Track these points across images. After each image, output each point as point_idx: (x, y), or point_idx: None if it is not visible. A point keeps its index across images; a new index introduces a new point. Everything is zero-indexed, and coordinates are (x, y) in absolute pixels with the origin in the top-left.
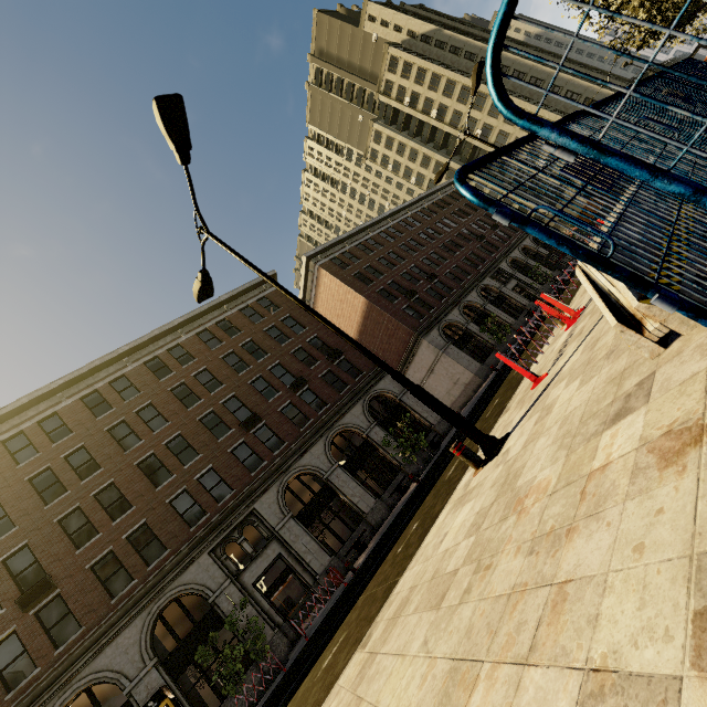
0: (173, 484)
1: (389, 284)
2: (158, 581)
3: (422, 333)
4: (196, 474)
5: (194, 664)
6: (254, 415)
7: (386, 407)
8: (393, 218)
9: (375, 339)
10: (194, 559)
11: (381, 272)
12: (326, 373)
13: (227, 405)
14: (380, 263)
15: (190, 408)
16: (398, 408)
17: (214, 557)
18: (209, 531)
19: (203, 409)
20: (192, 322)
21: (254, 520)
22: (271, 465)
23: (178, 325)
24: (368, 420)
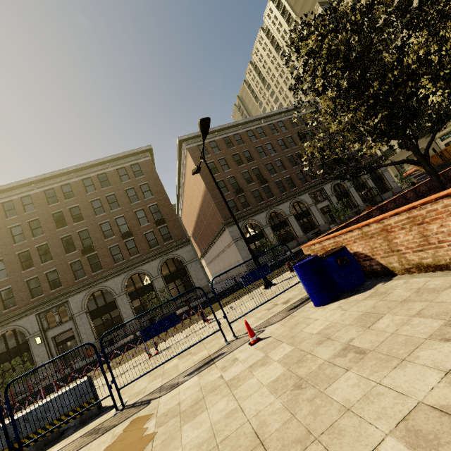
0: (32, 272)
1: (229, 178)
2: (6, 319)
3: (228, 224)
4: (46, 270)
5: (10, 362)
6: (90, 247)
7: (175, 266)
8: (267, 119)
9: (208, 209)
10: (27, 315)
11: (229, 166)
12: (149, 232)
13: (81, 234)
14: (233, 158)
15: (58, 229)
16: (182, 269)
17: (38, 317)
18: (39, 304)
19: (66, 232)
20: (82, 170)
21: (66, 306)
22: (86, 281)
23: (71, 171)
24: (158, 272)
